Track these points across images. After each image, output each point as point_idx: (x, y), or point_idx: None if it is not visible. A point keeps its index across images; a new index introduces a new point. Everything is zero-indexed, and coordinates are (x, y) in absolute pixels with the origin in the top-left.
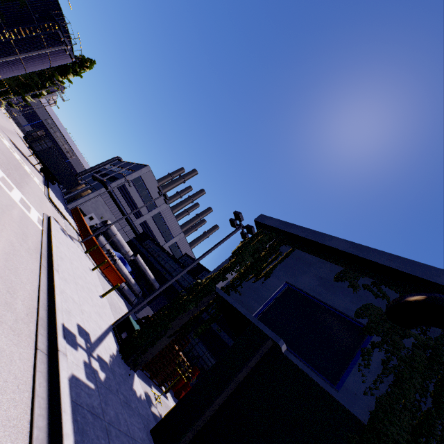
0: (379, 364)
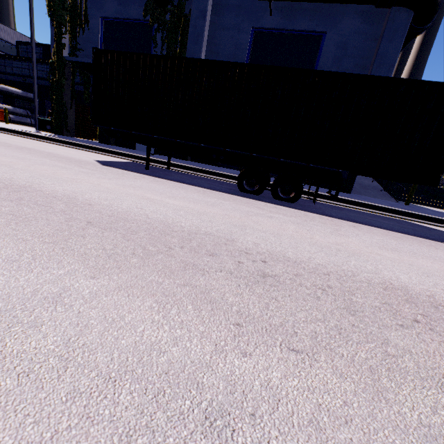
0: (161, 41)
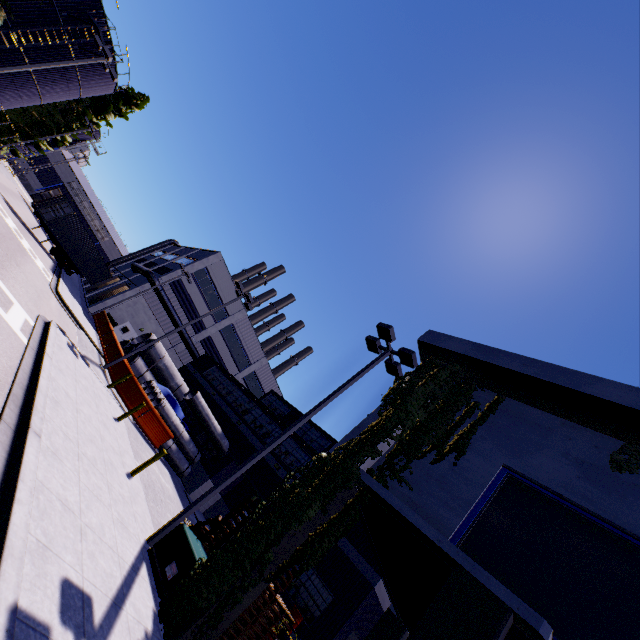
0: None
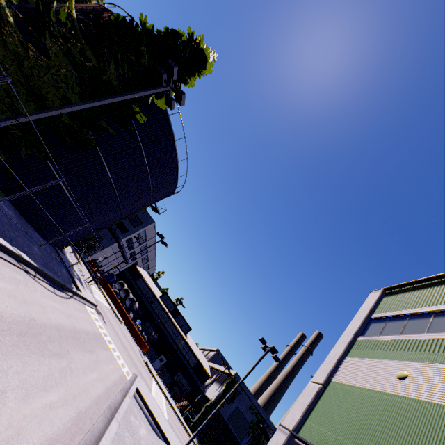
0: (250, 436)
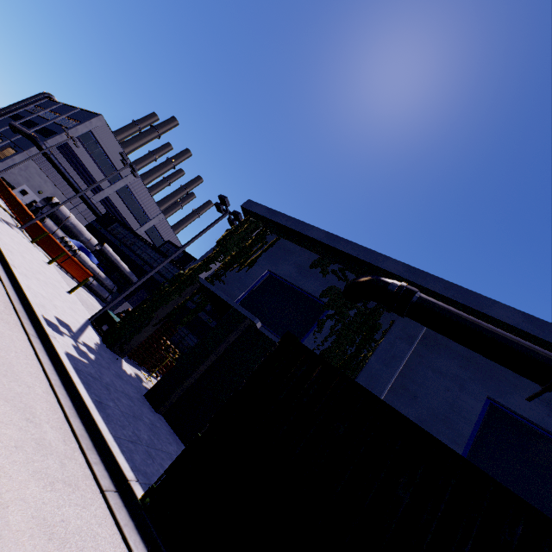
0: (328, 330)
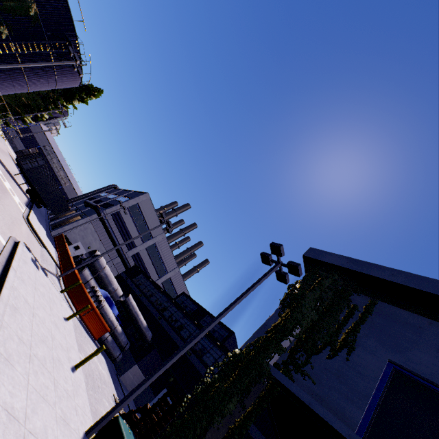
0: None
